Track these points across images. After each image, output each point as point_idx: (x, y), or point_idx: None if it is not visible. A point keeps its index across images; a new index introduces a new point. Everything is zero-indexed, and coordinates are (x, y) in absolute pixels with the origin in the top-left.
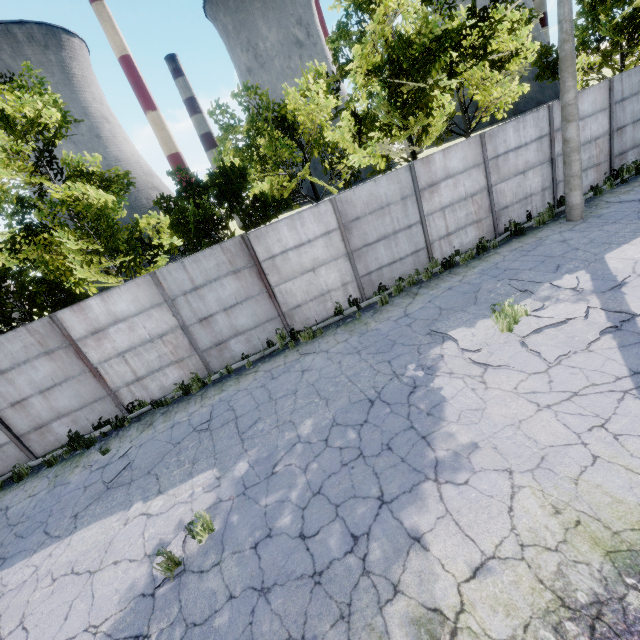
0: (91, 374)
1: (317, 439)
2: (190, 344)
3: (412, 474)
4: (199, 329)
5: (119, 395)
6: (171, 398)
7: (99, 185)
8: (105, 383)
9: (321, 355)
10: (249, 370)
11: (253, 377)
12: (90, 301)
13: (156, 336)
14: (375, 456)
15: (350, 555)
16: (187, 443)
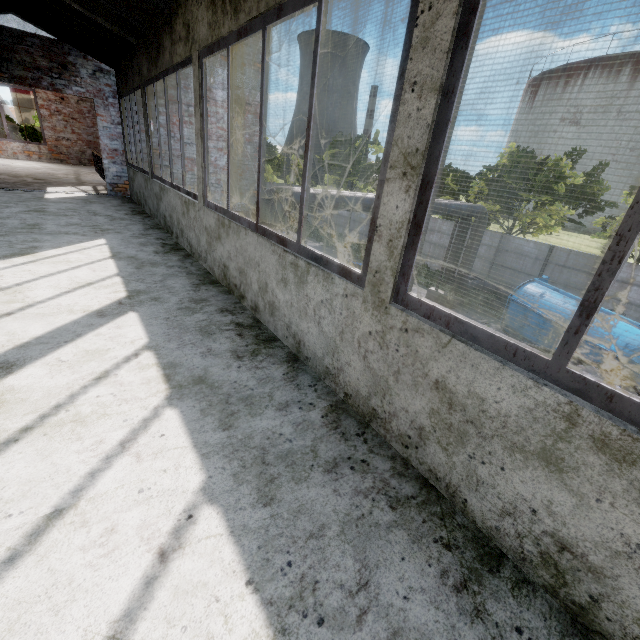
0: None
1: None
2: None
3: None
4: None
5: None
6: None
7: None
8: None
9: None
10: None
11: None
12: None
13: None
14: None
15: None
16: None
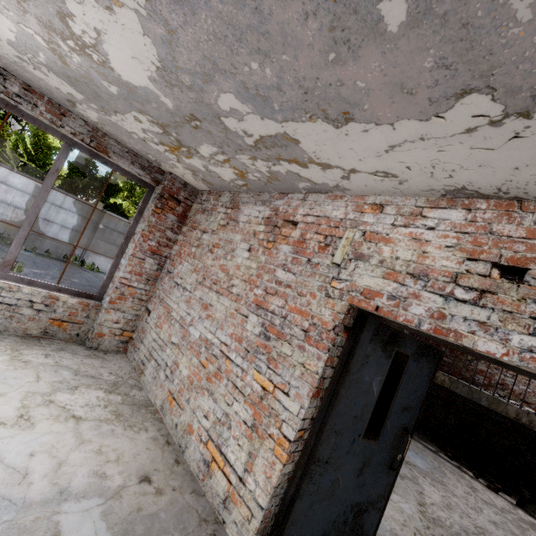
0: None
1: (79, 283)
2: None
3: None
4: (40, 222)
5: None
6: None
7: None
8: None
9: (93, 275)
10: (46, 257)
11: (49, 260)
12: (4, 165)
13: (14, 205)
14: None
15: None
16: None
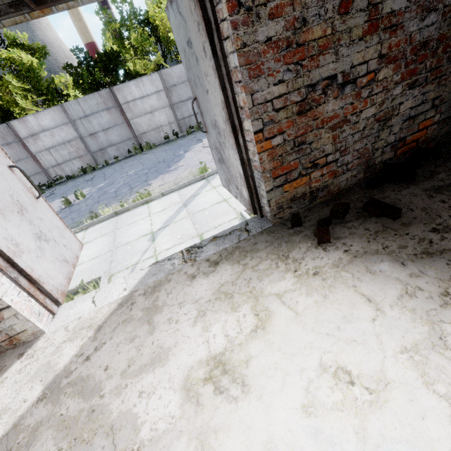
0: (32, 159)
1: (133, 174)
2: (86, 148)
3: (159, 174)
4: (90, 140)
5: (49, 172)
6: (77, 176)
7: (28, 52)
8: (40, 164)
9: (150, 154)
10: (117, 163)
11: (118, 164)
12: (28, 117)
13: (66, 141)
14: (150, 173)
15: (128, 191)
16: (81, 185)
